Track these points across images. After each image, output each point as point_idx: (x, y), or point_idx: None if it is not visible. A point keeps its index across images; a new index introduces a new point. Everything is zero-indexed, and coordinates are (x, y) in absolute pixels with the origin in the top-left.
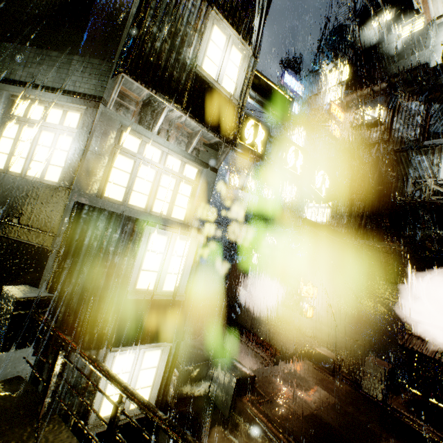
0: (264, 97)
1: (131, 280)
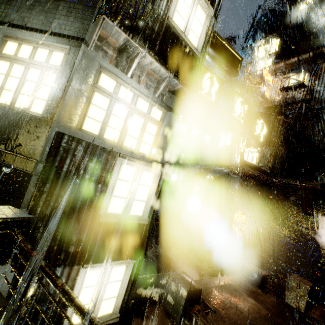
0: (219, 54)
1: (103, 205)
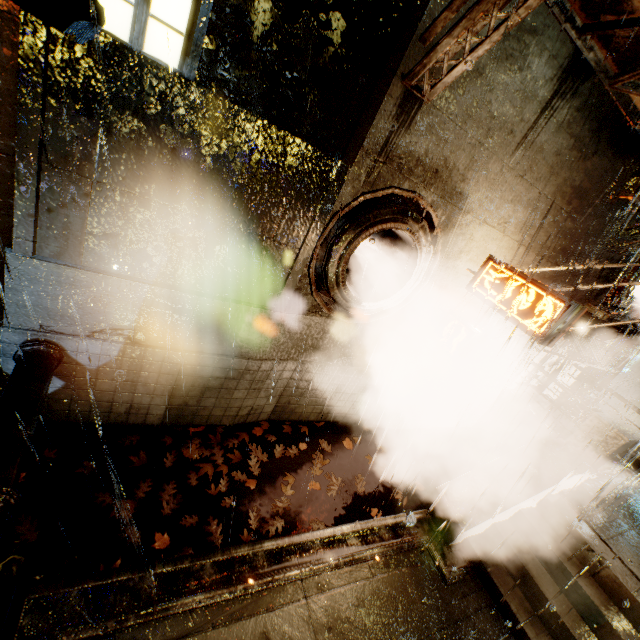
0: None
1: None
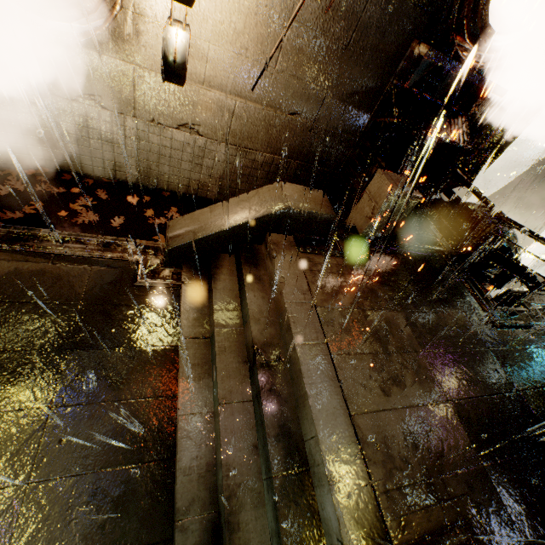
0: None
1: None
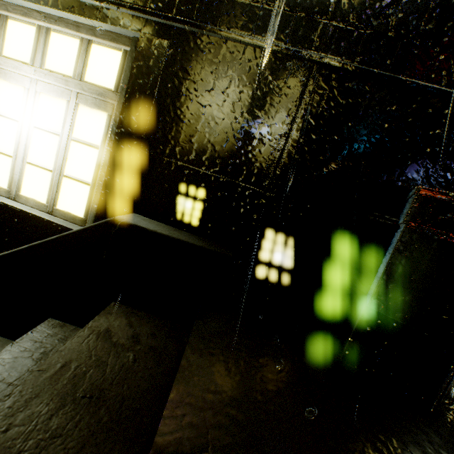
0: None
1: None
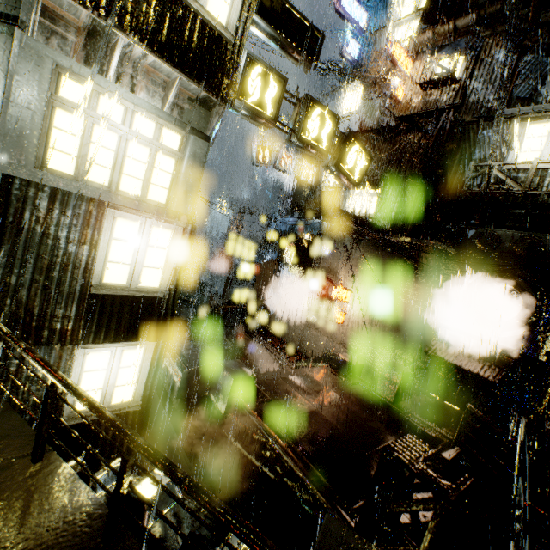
0: (279, 30)
1: (94, 273)
